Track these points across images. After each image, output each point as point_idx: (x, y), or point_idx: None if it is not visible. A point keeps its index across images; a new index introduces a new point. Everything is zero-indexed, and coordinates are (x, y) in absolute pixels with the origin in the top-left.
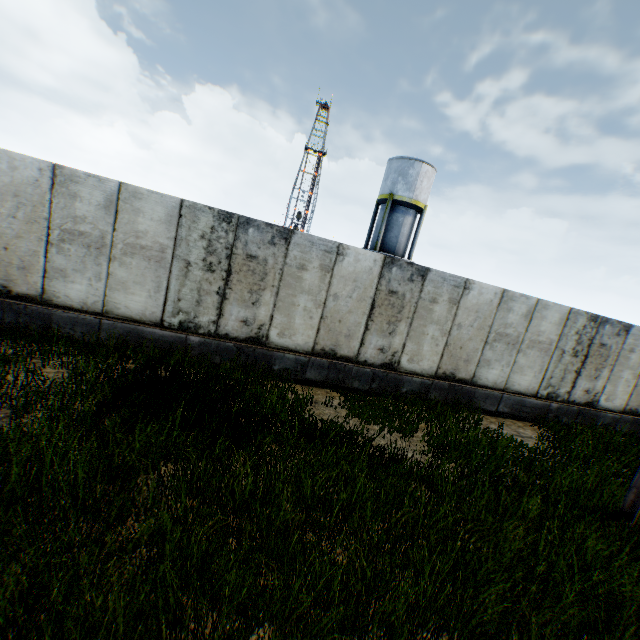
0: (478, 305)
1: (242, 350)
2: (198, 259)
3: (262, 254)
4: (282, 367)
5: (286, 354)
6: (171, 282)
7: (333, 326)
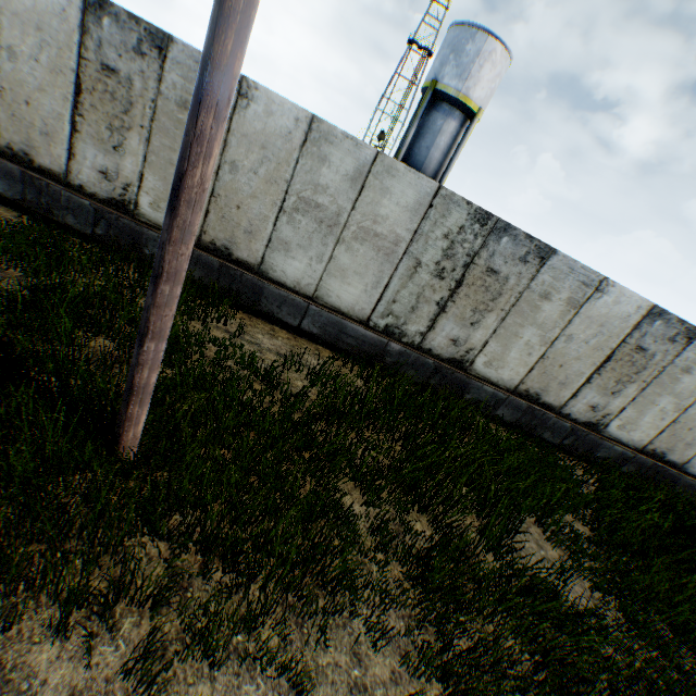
0: (266, 136)
1: None
2: None
3: None
4: None
5: None
6: None
7: (20, 110)
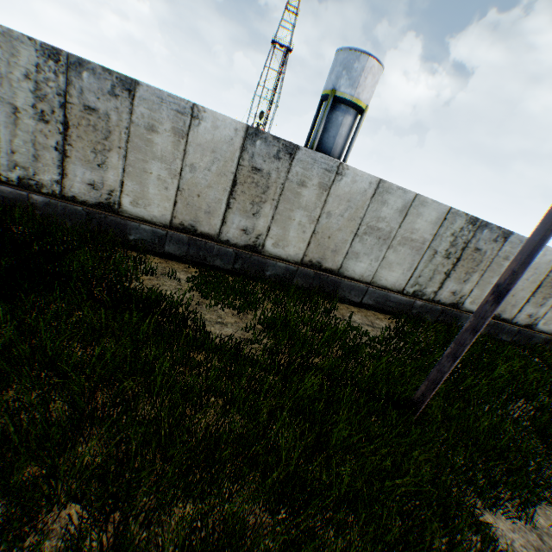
0: (351, 194)
1: (93, 216)
2: (27, 105)
3: (103, 107)
4: (139, 238)
5: (142, 225)
6: (0, 130)
7: (191, 200)
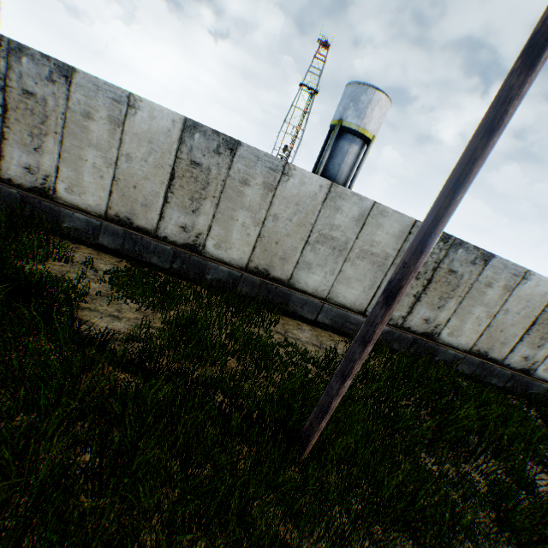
0: (299, 197)
1: (28, 200)
2: None
3: (41, 92)
4: (73, 226)
5: (76, 213)
6: None
7: (128, 191)
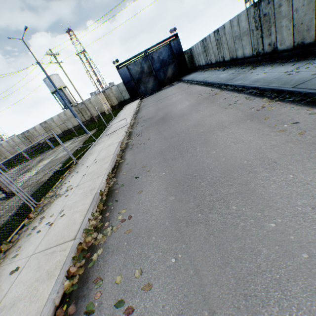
0: (7, 145)
1: None
2: None
3: None
4: None
5: None
6: None
7: None
